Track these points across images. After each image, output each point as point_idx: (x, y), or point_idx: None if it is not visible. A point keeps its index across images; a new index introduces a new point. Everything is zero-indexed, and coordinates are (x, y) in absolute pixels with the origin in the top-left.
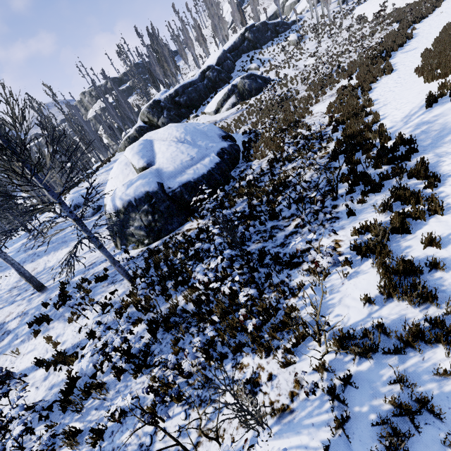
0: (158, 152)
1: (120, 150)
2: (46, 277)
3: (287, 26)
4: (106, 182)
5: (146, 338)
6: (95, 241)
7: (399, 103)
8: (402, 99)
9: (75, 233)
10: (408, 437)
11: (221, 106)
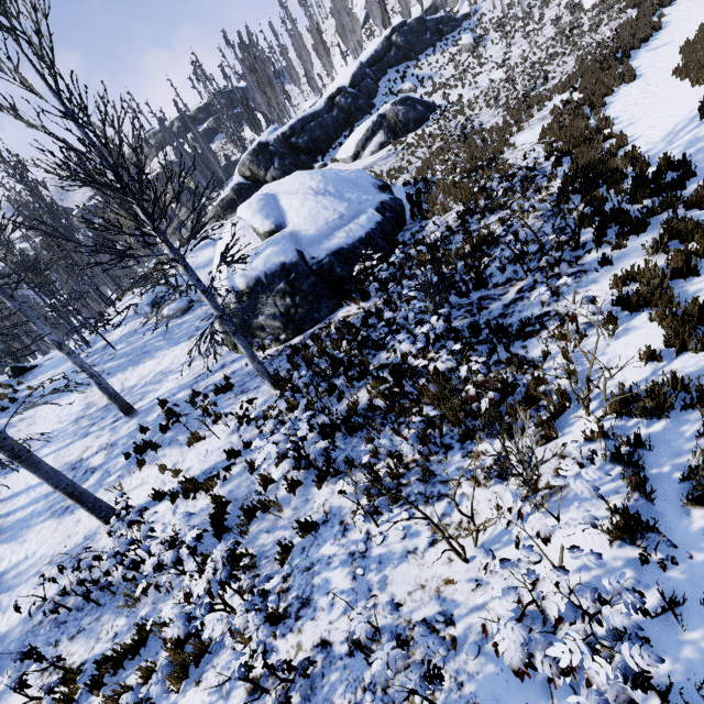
0: (288, 210)
1: (210, 221)
2: (129, 400)
3: (455, 23)
4: (195, 267)
5: (319, 447)
6: (229, 324)
7: (654, 119)
8: (658, 113)
9: (160, 340)
10: None
11: (363, 149)
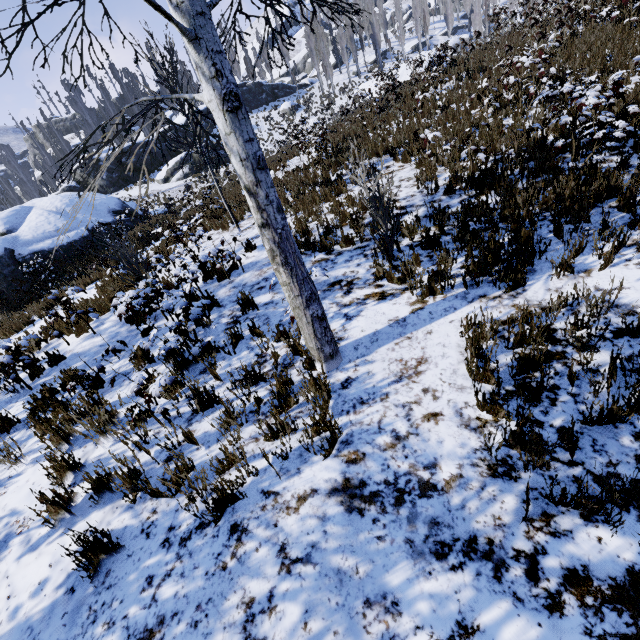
0: (27, 220)
1: None
2: None
3: (290, 90)
4: None
5: None
6: None
7: None
8: None
9: None
10: None
11: (172, 175)
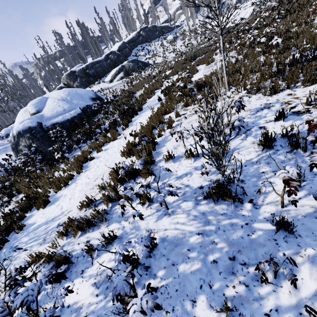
0: (46, 105)
1: None
2: None
3: (170, 29)
4: None
5: None
6: None
7: None
8: None
9: (1, 151)
10: (35, 205)
11: (114, 78)
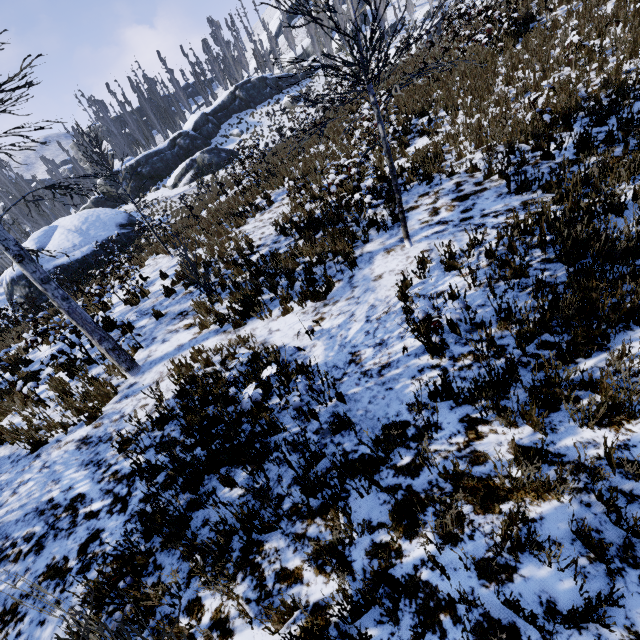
0: (52, 239)
1: None
2: None
3: (295, 80)
4: None
5: None
6: None
7: None
8: None
9: (1, 302)
10: None
11: (179, 181)
